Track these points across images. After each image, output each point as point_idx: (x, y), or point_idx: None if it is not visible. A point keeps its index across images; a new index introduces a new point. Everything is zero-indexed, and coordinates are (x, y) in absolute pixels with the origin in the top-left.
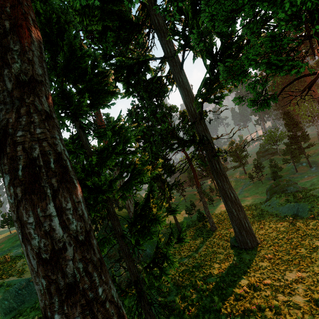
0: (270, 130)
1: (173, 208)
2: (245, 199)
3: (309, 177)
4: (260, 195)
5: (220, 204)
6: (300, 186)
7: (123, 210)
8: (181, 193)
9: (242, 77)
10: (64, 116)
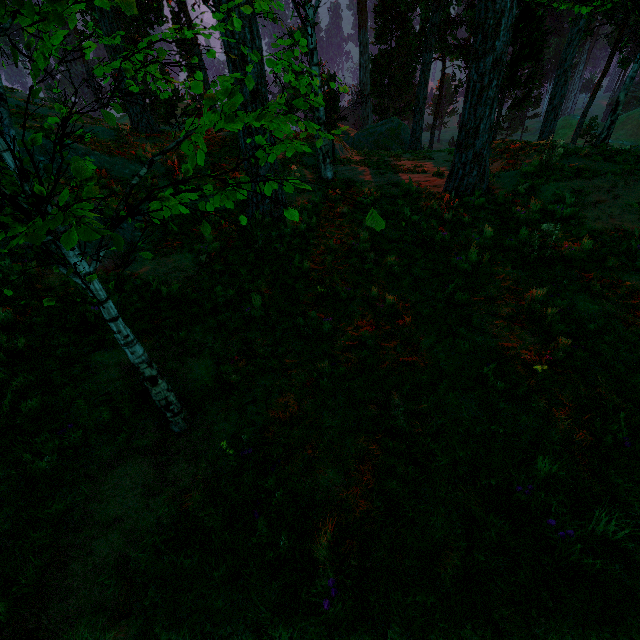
0: None
1: None
2: None
3: None
4: None
5: None
6: None
7: None
8: None
9: None
10: (532, 5)
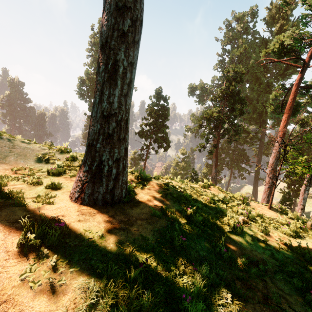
0: None
1: None
2: None
3: None
4: None
5: None
6: None
7: None
8: None
9: None
10: None
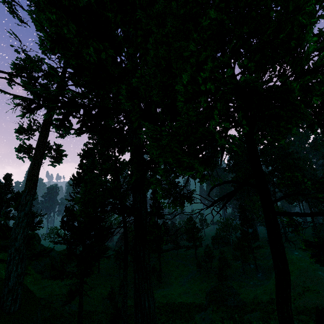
0: (227, 218)
1: (84, 290)
2: (185, 296)
3: (254, 284)
4: (202, 294)
5: (154, 295)
6: (241, 299)
7: (30, 269)
8: (117, 264)
9: (166, 157)
10: None
